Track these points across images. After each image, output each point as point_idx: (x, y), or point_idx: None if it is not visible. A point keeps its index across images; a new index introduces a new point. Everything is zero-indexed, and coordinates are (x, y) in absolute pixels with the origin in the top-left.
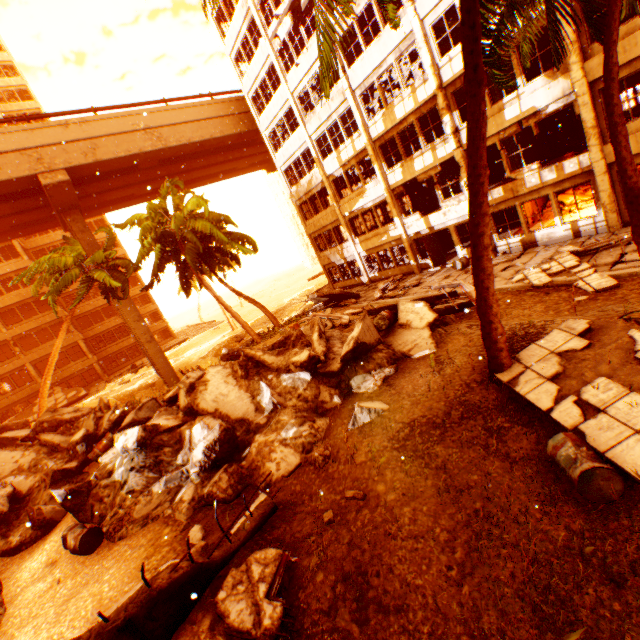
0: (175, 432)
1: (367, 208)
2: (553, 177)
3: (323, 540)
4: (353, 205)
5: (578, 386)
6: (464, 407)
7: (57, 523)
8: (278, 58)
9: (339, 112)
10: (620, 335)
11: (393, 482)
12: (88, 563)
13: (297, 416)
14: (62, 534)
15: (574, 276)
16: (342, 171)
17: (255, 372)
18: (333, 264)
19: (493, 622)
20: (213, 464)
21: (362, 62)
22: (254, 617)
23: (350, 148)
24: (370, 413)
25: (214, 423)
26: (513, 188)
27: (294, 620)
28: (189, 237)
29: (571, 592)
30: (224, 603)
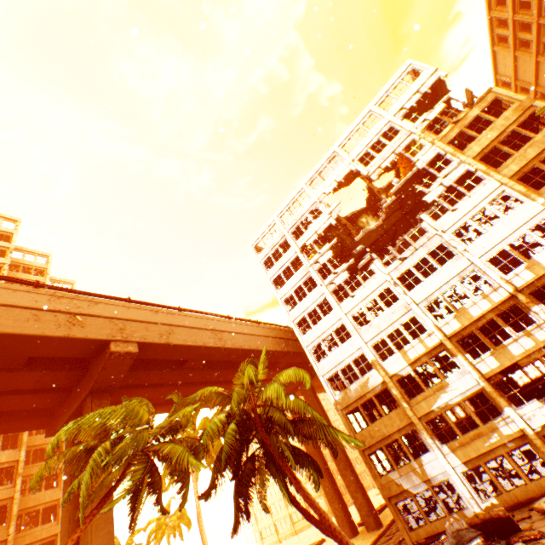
0: None
1: (453, 403)
2: None
3: None
4: (432, 401)
5: None
6: None
7: None
8: (332, 294)
9: (401, 320)
10: None
11: None
12: None
13: None
14: None
15: None
16: (410, 368)
17: None
18: (405, 492)
19: None
20: None
21: (422, 286)
22: None
23: (419, 345)
24: None
25: None
26: None
27: None
28: (275, 415)
29: None
30: None
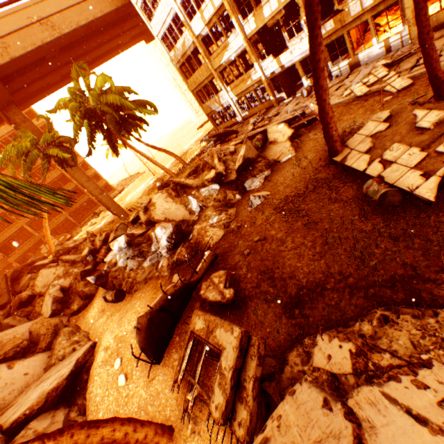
0: (145, 235)
1: (232, 59)
2: (371, 3)
3: (247, 260)
4: (221, 59)
5: (381, 152)
6: (315, 182)
7: (94, 296)
8: None
9: None
10: (408, 115)
11: (279, 228)
12: (123, 305)
13: (216, 210)
14: (101, 298)
15: (384, 83)
16: (207, 30)
17: (183, 192)
18: (214, 112)
19: (336, 269)
20: (174, 246)
21: None
22: (221, 296)
23: (210, 6)
24: (260, 198)
25: (167, 225)
26: (341, 19)
27: (240, 294)
28: (106, 110)
29: (373, 249)
30: (204, 294)
